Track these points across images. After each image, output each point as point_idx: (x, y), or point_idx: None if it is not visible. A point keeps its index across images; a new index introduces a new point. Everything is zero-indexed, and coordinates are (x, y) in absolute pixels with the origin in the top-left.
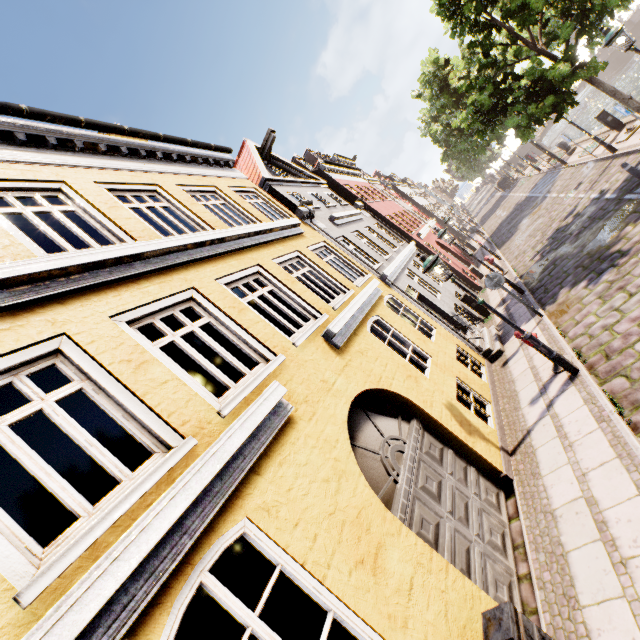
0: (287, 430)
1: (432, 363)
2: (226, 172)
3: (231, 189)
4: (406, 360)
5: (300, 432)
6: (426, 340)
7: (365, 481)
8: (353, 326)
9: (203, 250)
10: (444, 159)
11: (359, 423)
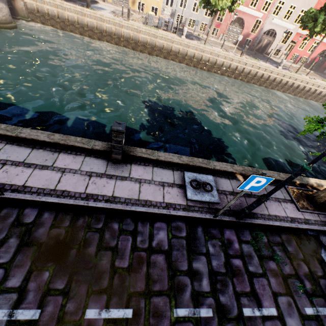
0: None
1: None
2: None
3: None
4: None
5: None
6: None
7: None
8: None
9: None
10: None
11: None
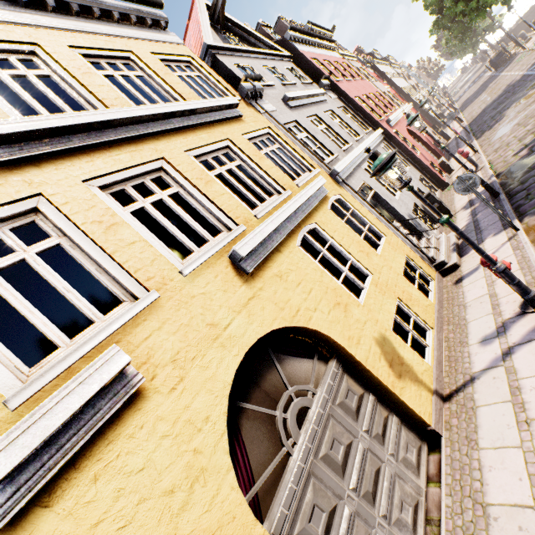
0: (127, 414)
1: (371, 283)
2: (153, 34)
3: (156, 56)
4: (339, 280)
5: (149, 414)
6: (370, 252)
7: (234, 480)
8: (276, 241)
9: (73, 138)
10: (434, 30)
11: (258, 372)
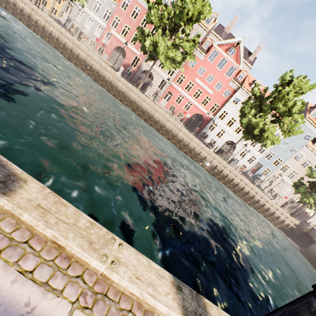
0: None
1: None
2: None
3: None
4: None
5: None
6: None
7: None
8: None
9: None
10: None
11: None
